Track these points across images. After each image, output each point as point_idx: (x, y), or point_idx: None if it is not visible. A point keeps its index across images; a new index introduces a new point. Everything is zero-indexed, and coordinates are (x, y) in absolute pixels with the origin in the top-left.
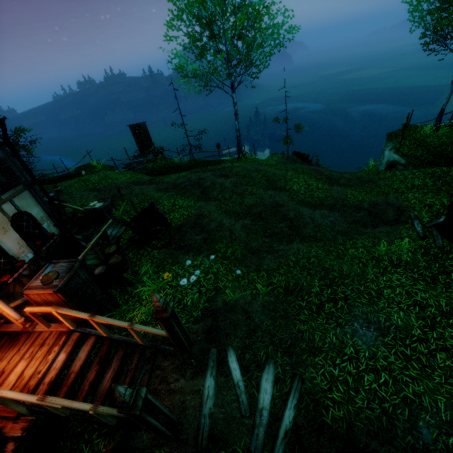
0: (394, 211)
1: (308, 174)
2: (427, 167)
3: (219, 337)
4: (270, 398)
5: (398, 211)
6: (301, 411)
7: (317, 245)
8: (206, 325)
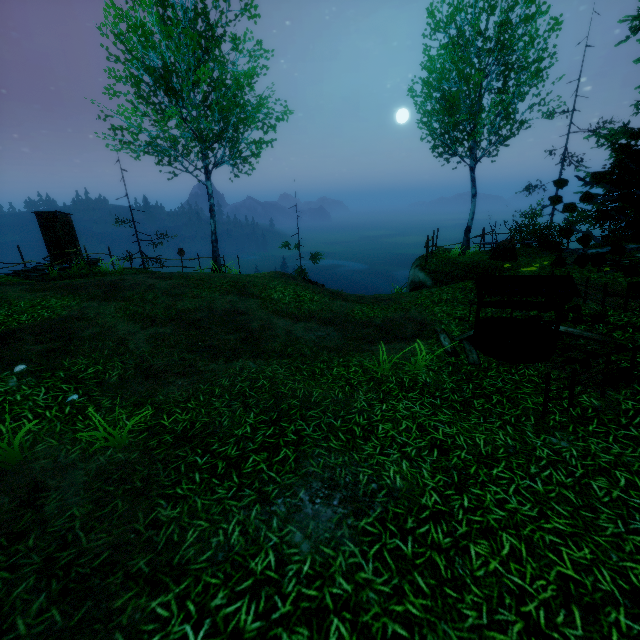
0: (415, 326)
1: (304, 287)
2: (457, 282)
3: None
4: None
5: (420, 326)
6: None
7: (280, 362)
8: None
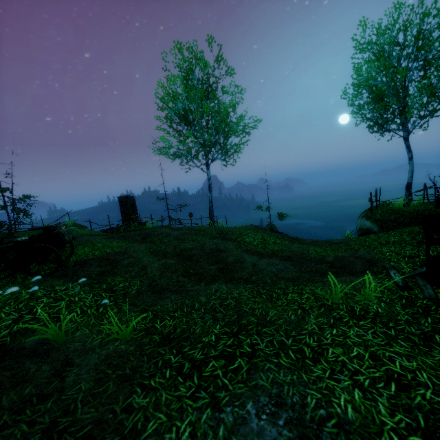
0: (364, 263)
1: (270, 234)
2: (403, 227)
3: None
4: None
5: (369, 263)
6: None
7: (245, 286)
8: None
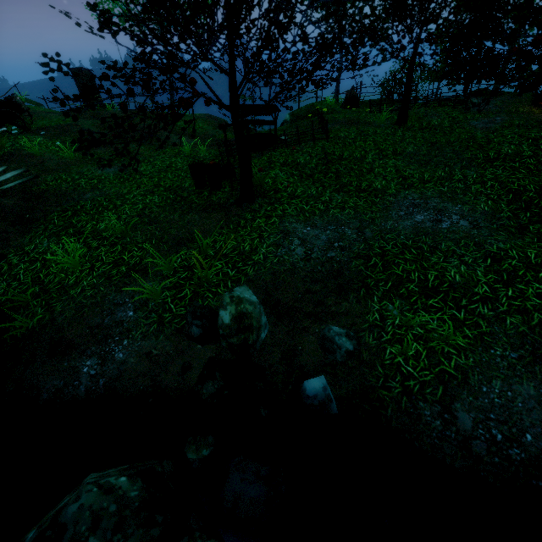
0: None
1: (207, 121)
2: (297, 121)
3: (3, 162)
4: (5, 179)
5: None
6: (21, 185)
7: (146, 146)
8: (1, 158)
